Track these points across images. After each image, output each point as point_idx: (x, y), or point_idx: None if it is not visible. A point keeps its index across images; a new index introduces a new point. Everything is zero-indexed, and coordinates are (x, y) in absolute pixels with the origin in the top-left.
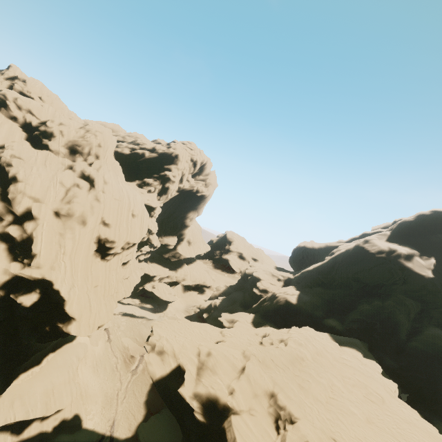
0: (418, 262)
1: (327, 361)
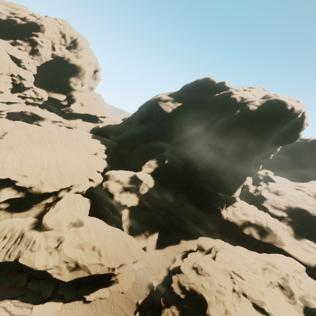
0: (168, 104)
1: (70, 138)
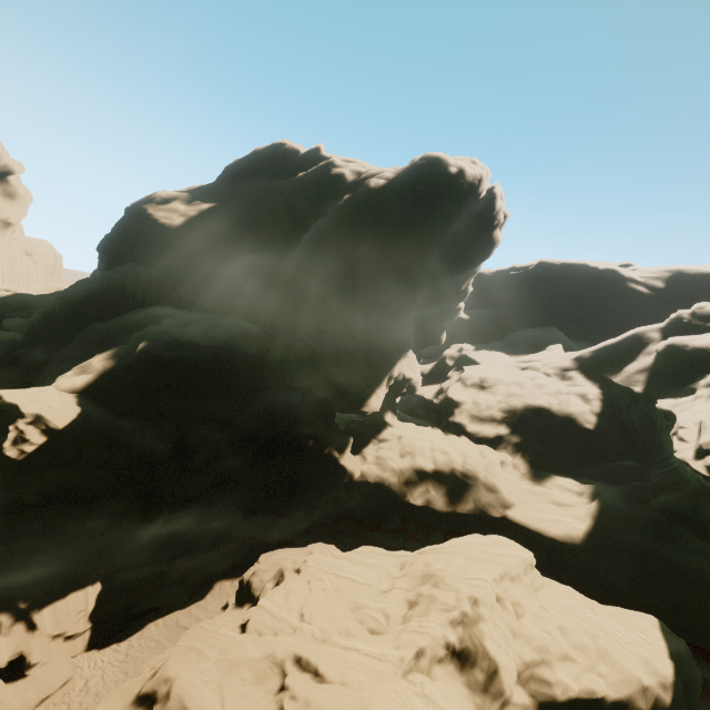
0: (174, 207)
1: None
